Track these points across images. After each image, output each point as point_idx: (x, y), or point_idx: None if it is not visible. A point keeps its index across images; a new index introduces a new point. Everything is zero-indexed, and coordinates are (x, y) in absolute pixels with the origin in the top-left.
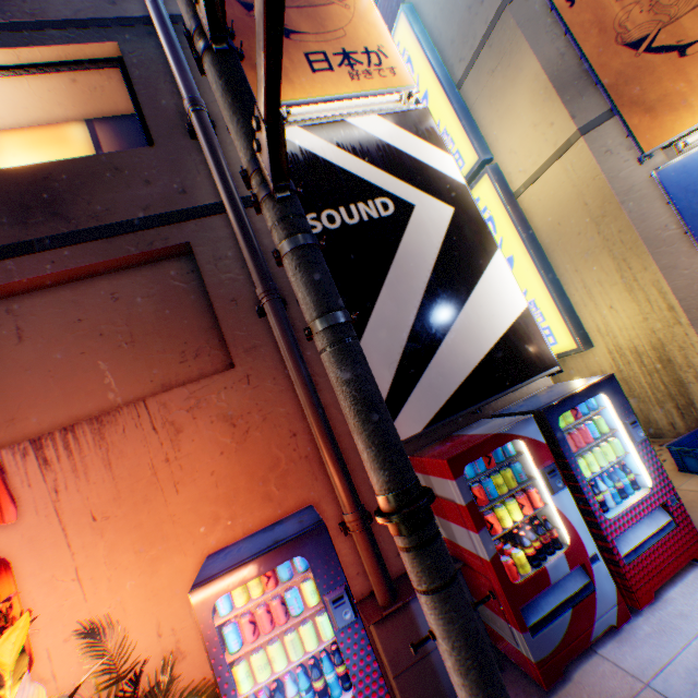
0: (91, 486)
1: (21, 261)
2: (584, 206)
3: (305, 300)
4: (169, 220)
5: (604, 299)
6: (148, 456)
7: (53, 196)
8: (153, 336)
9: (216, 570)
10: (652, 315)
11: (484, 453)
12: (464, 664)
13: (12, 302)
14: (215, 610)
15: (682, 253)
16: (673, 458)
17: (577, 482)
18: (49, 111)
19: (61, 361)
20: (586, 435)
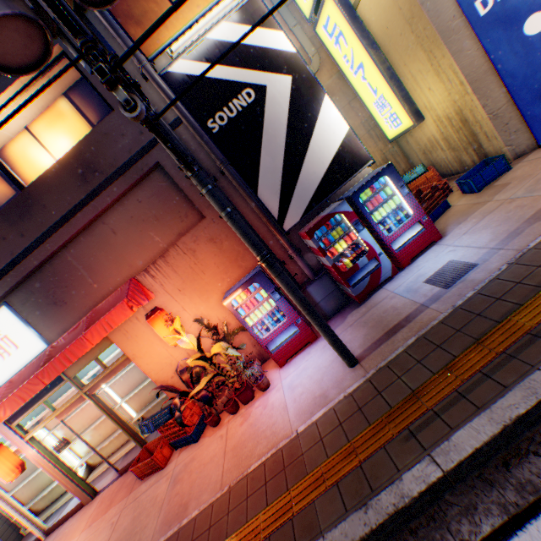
0: (173, 281)
1: (97, 201)
2: (399, 11)
3: (216, 208)
4: (143, 154)
5: (425, 84)
6: (188, 264)
7: (89, 163)
8: (164, 214)
9: (228, 294)
10: (452, 91)
11: (323, 225)
12: (288, 291)
13: (102, 219)
14: (233, 306)
15: (466, 38)
16: (459, 188)
17: (371, 225)
18: (46, 101)
19: (135, 238)
20: (378, 200)
